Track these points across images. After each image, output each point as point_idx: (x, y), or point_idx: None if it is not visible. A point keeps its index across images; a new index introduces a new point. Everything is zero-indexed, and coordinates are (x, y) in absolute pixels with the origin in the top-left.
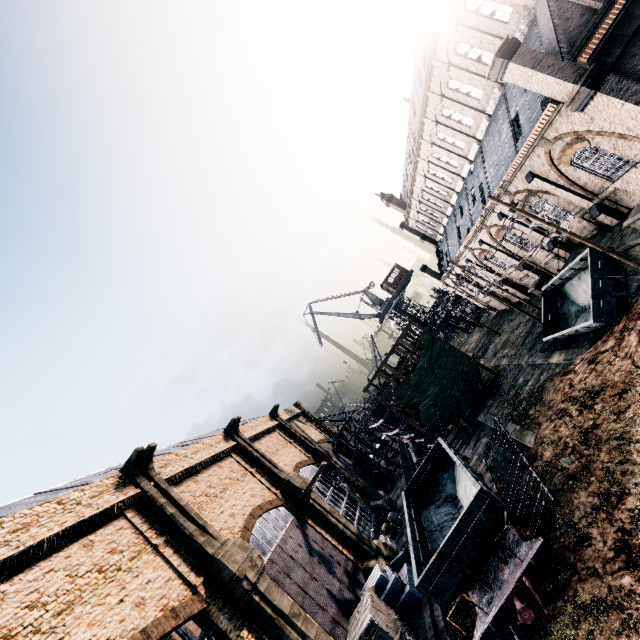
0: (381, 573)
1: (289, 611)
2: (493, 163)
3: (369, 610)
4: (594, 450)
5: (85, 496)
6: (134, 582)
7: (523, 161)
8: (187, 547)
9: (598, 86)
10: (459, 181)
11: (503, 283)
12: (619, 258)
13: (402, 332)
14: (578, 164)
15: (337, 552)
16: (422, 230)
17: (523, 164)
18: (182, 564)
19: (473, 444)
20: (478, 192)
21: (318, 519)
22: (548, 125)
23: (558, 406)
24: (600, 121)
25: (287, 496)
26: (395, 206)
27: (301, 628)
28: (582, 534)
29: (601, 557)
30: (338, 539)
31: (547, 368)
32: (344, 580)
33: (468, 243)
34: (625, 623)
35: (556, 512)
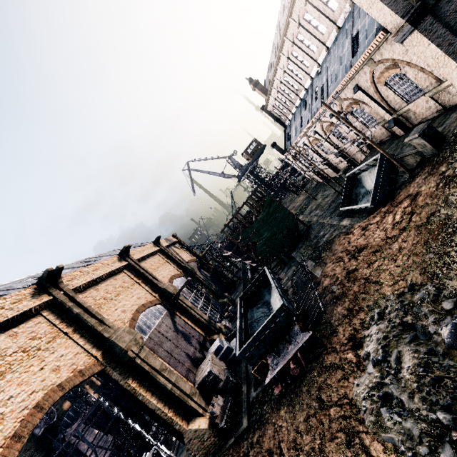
0: (219, 344)
1: (159, 368)
2: (334, 70)
3: (209, 365)
4: (351, 284)
5: (7, 302)
6: (51, 357)
7: (354, 75)
8: (90, 333)
9: (417, 24)
10: (308, 79)
11: (324, 164)
12: (396, 163)
13: (251, 193)
14: (390, 85)
15: (194, 331)
16: (277, 114)
17: (354, 77)
18: (86, 344)
19: (286, 270)
20: (320, 92)
21: (183, 312)
22: (377, 49)
23: (338, 254)
24: (411, 54)
25: (163, 298)
26: (259, 91)
27: (166, 376)
28: (334, 329)
29: (340, 342)
30: (195, 323)
31: (338, 228)
32: (197, 347)
33: (306, 131)
34: (343, 376)
35: (323, 316)
